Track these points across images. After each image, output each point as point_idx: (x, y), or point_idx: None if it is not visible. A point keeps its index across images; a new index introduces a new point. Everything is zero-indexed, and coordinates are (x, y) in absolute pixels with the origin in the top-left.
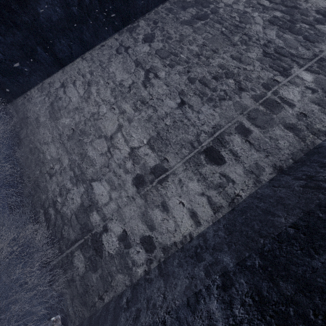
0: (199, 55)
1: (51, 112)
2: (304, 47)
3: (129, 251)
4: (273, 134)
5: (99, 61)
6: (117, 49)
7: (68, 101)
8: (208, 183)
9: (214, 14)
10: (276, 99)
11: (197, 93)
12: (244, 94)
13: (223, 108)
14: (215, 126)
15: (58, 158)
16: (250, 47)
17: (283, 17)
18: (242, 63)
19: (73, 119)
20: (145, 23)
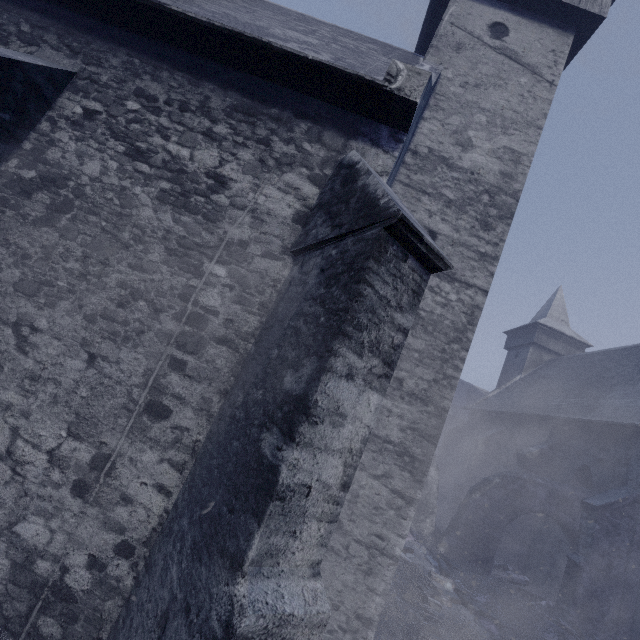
0: (85, 275)
1: None
2: (208, 231)
3: (107, 572)
4: (208, 356)
5: None
6: None
7: None
8: (163, 445)
9: (80, 198)
10: (198, 311)
11: (106, 336)
12: (163, 317)
13: (146, 344)
14: (145, 372)
15: None
16: (148, 245)
17: (173, 190)
18: (146, 273)
19: None
20: None
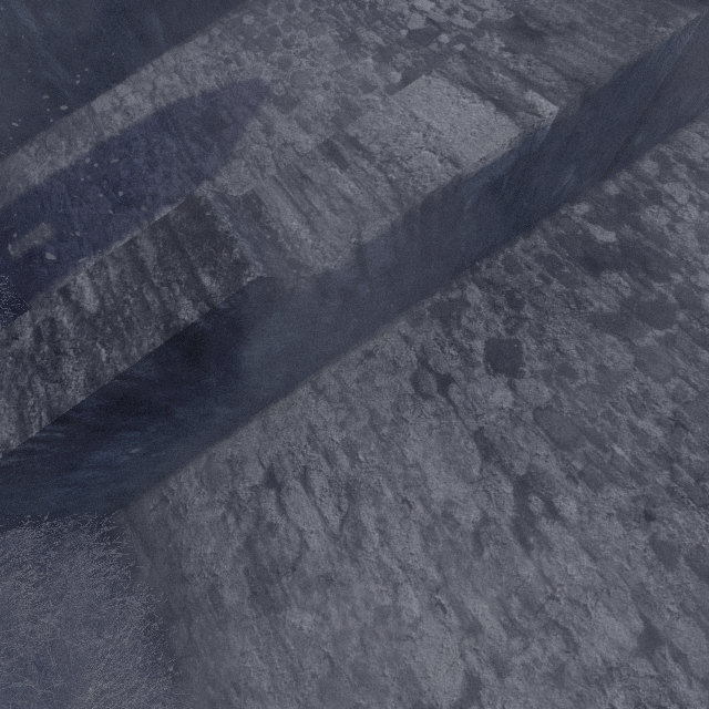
0: (670, 459)
1: (252, 574)
2: None
3: None
4: None
5: (368, 411)
6: (416, 379)
7: (296, 545)
8: None
9: (688, 309)
10: None
11: (690, 608)
12: None
13: None
14: None
15: None
16: None
17: None
18: None
19: (323, 619)
20: (483, 296)
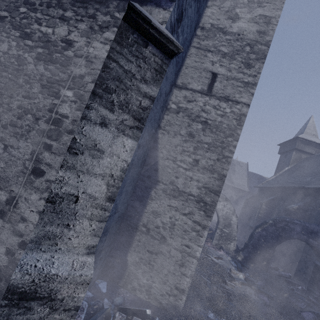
0: (1, 104)
1: None
2: (62, 72)
3: (15, 256)
4: (63, 141)
5: None
6: None
7: None
8: (41, 190)
9: None
10: (58, 117)
11: (12, 135)
12: (40, 122)
13: (32, 137)
14: (32, 152)
15: None
16: (32, 84)
17: (44, 52)
18: (31, 99)
19: None
20: None
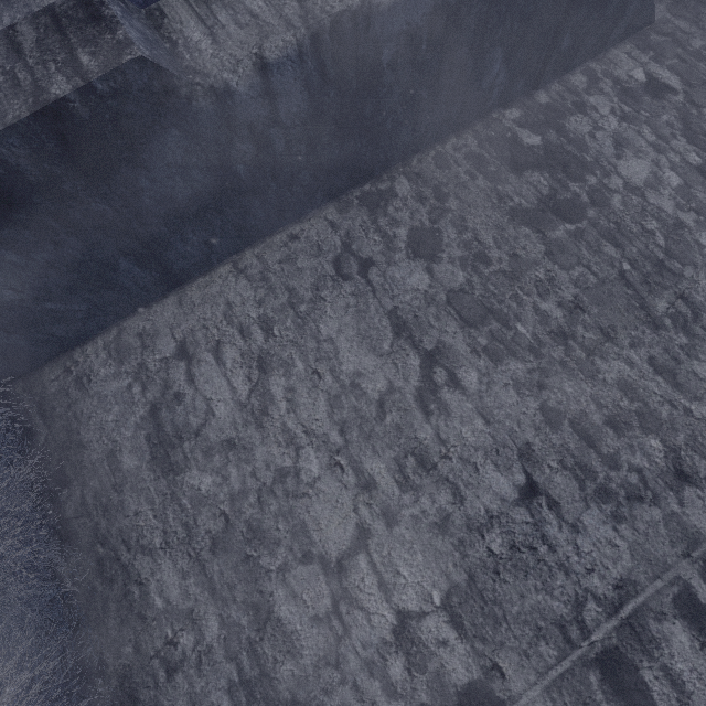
0: (566, 336)
1: (153, 440)
2: None
3: None
4: None
5: (287, 290)
6: (338, 261)
7: (202, 412)
8: None
9: (598, 207)
10: None
11: (568, 463)
12: (690, 495)
13: (640, 527)
14: (622, 582)
15: (189, 611)
16: (697, 342)
17: None
18: (679, 390)
19: (222, 479)
20: (412, 188)
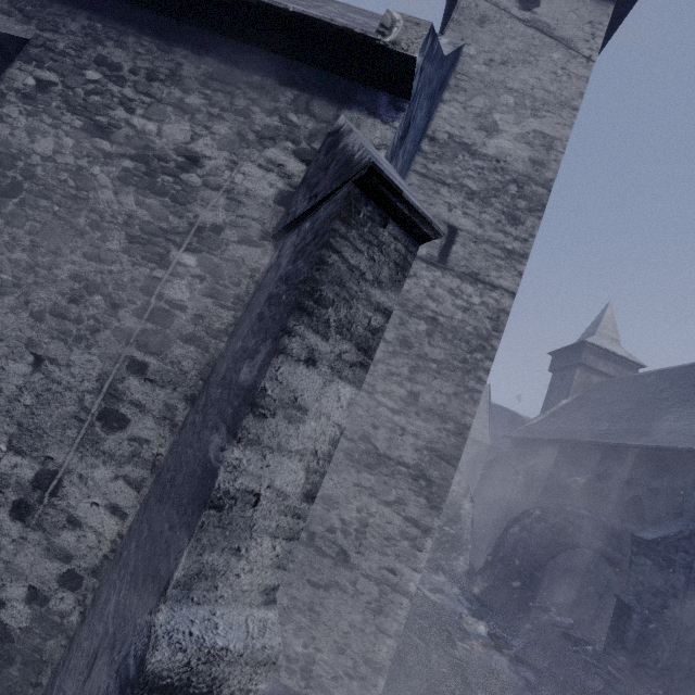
0: (33, 267)
1: None
2: (176, 215)
3: (50, 606)
4: (173, 357)
5: None
6: None
7: None
8: (118, 460)
9: (29, 180)
10: (163, 305)
11: (55, 335)
12: (122, 314)
13: (102, 344)
14: (100, 376)
15: None
16: (106, 232)
17: (137, 169)
18: (104, 263)
19: None
20: None
